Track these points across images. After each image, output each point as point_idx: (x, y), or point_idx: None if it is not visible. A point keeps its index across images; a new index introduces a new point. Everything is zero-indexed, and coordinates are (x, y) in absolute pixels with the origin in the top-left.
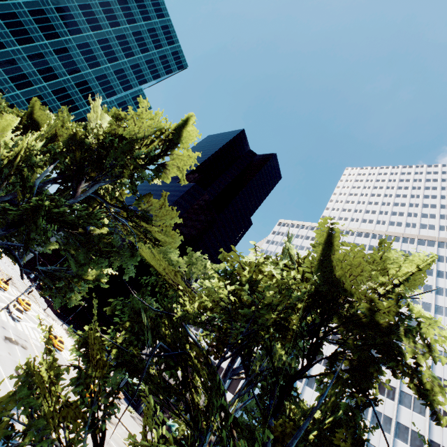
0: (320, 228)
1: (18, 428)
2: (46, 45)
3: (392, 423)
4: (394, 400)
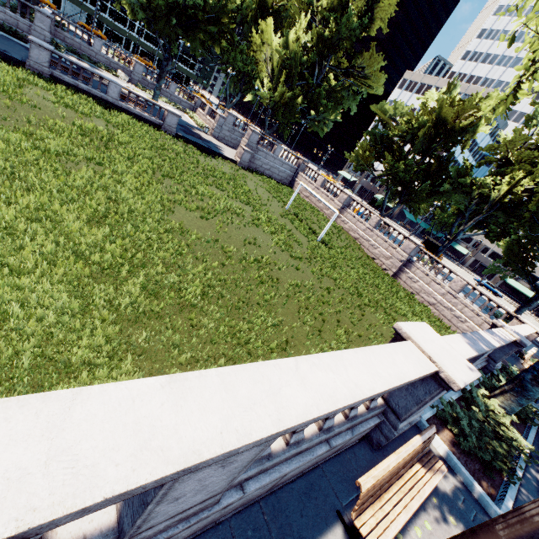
0: (439, 104)
1: None
2: None
3: None
4: None
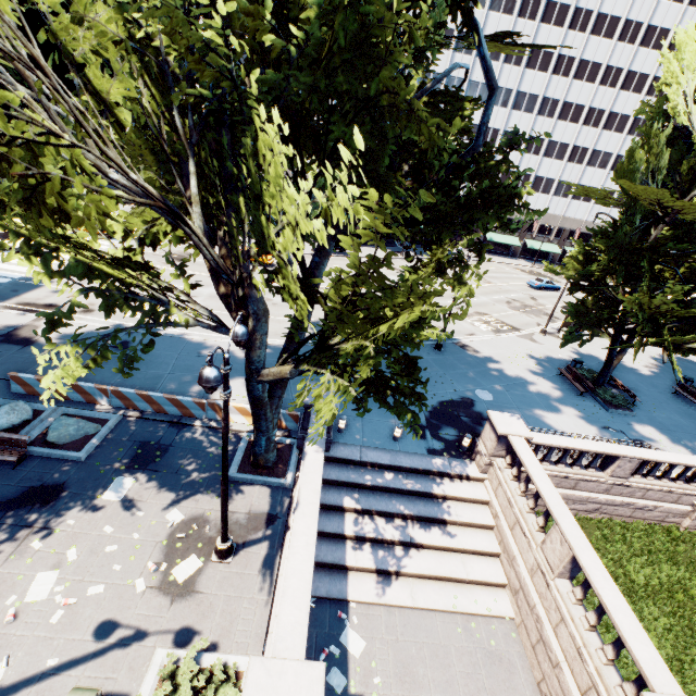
0: None
1: None
2: None
3: (512, 96)
4: (521, 66)
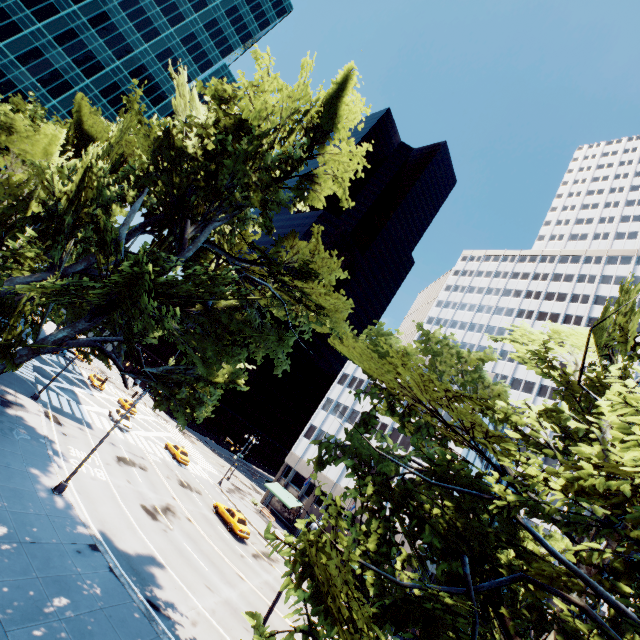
0: None
1: (167, 597)
2: (76, 14)
3: None
4: None
